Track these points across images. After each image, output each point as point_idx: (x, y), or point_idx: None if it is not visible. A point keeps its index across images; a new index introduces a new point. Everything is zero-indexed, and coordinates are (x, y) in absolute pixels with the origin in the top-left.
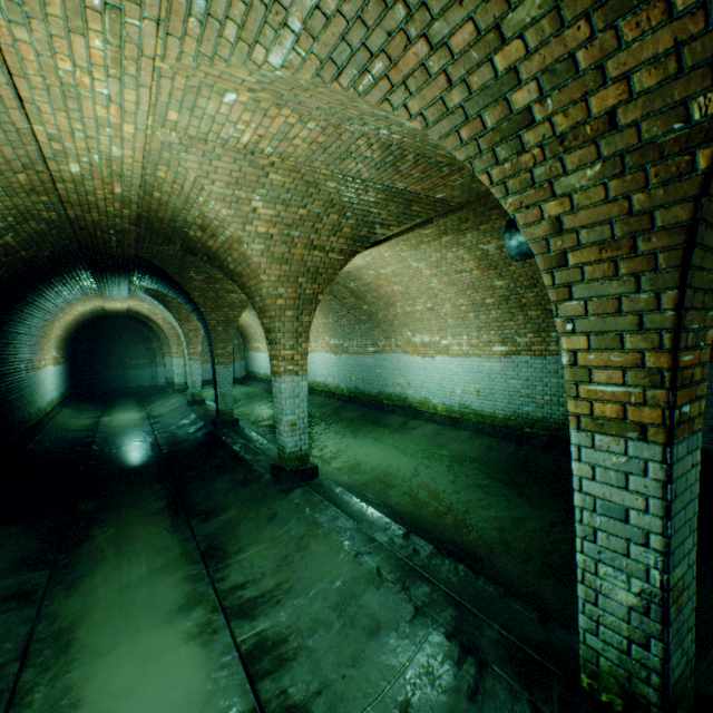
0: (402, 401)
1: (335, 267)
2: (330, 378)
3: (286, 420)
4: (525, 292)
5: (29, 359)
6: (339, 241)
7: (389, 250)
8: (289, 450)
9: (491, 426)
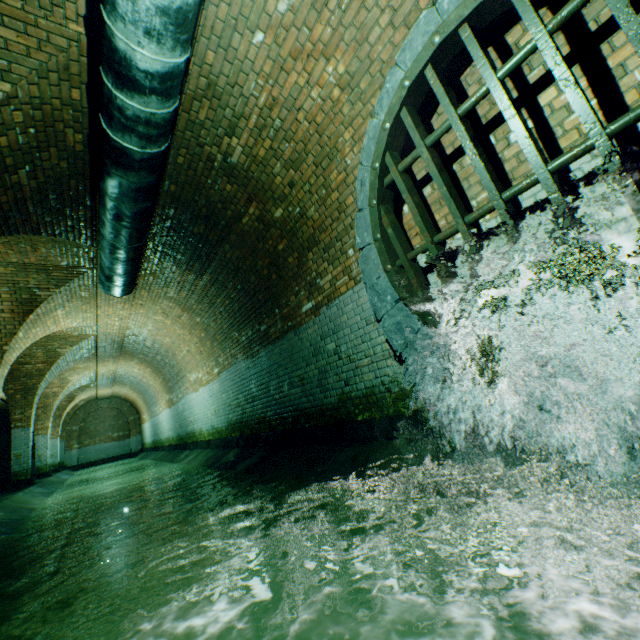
0: (194, 436)
1: (15, 324)
2: (170, 431)
3: None
4: (210, 322)
5: None
6: (5, 304)
7: (115, 309)
8: None
9: (220, 438)
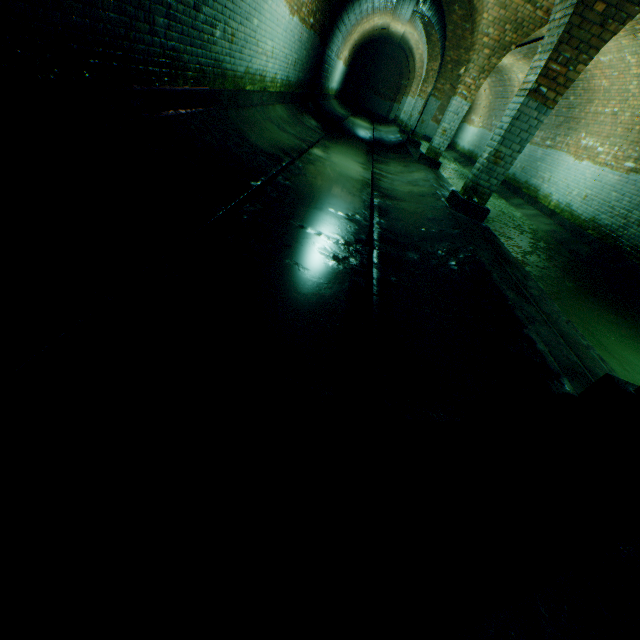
0: (534, 192)
1: (536, 26)
2: None
3: (442, 126)
4: None
5: (338, 47)
6: (549, 1)
7: None
8: (433, 145)
9: (570, 222)
